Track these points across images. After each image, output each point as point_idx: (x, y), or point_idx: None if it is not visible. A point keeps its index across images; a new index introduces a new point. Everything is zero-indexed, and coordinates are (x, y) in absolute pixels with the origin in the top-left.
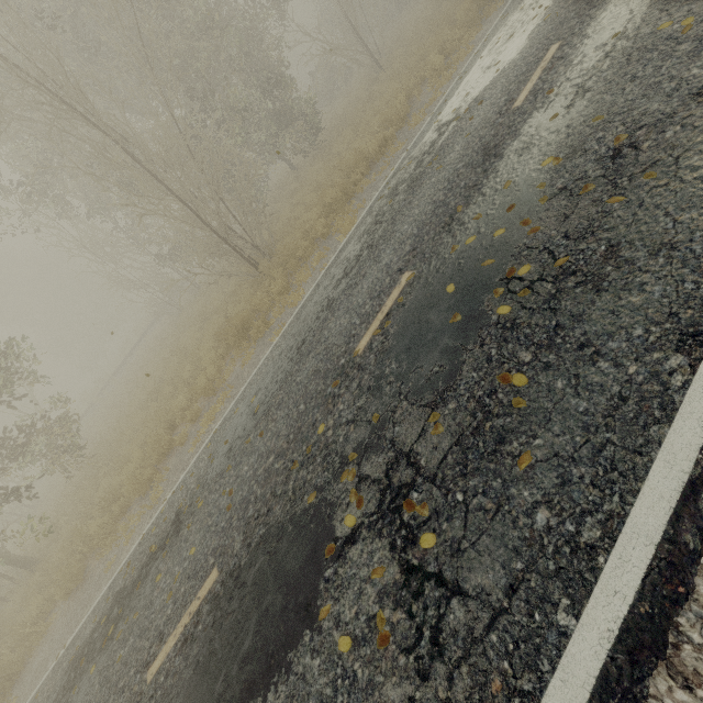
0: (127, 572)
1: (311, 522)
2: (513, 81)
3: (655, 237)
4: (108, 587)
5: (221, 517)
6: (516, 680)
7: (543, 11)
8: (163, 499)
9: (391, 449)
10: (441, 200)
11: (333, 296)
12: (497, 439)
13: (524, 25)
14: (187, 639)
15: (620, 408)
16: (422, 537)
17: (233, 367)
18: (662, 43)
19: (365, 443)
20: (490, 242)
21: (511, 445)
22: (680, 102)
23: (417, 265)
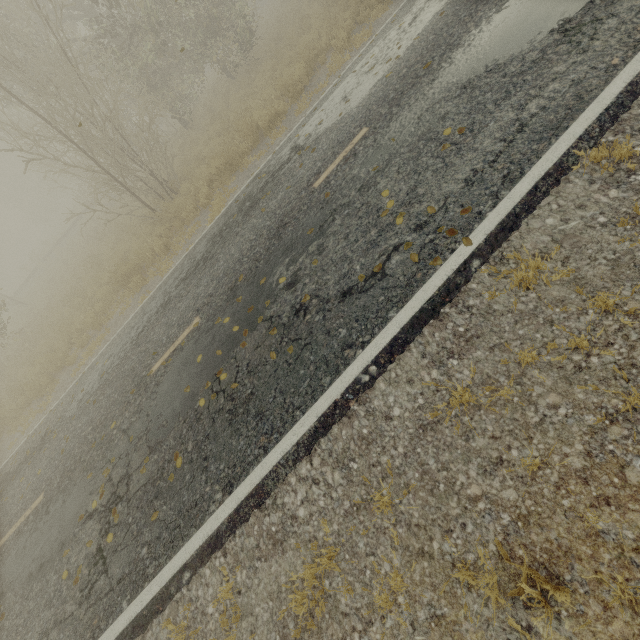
0: (14, 461)
1: (84, 492)
2: (333, 147)
3: (263, 404)
4: (4, 464)
5: (58, 456)
6: (101, 622)
7: (395, 58)
8: (49, 408)
9: (126, 468)
10: (243, 254)
11: (171, 295)
12: (156, 494)
13: (382, 63)
14: (19, 532)
15: (193, 509)
16: (109, 534)
17: (117, 308)
18: (374, 213)
19: (121, 453)
20: (230, 332)
21: (157, 502)
22: (337, 292)
23: (204, 315)
